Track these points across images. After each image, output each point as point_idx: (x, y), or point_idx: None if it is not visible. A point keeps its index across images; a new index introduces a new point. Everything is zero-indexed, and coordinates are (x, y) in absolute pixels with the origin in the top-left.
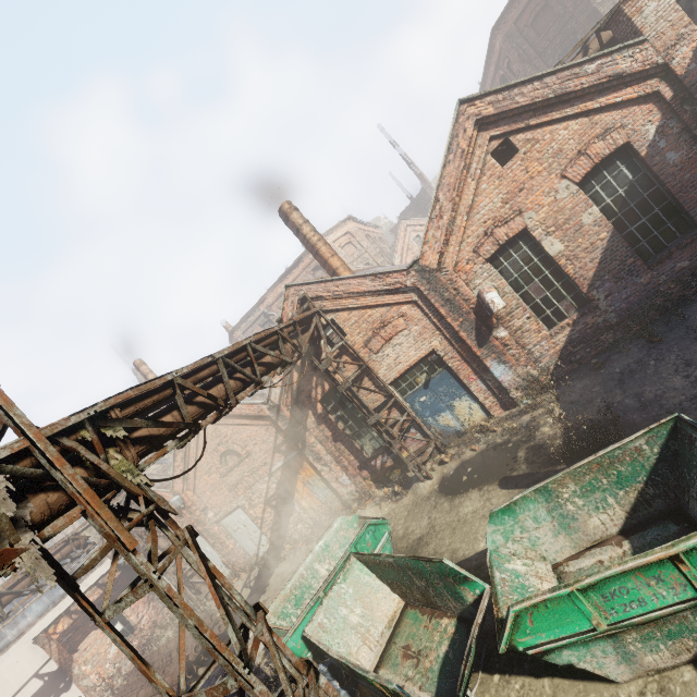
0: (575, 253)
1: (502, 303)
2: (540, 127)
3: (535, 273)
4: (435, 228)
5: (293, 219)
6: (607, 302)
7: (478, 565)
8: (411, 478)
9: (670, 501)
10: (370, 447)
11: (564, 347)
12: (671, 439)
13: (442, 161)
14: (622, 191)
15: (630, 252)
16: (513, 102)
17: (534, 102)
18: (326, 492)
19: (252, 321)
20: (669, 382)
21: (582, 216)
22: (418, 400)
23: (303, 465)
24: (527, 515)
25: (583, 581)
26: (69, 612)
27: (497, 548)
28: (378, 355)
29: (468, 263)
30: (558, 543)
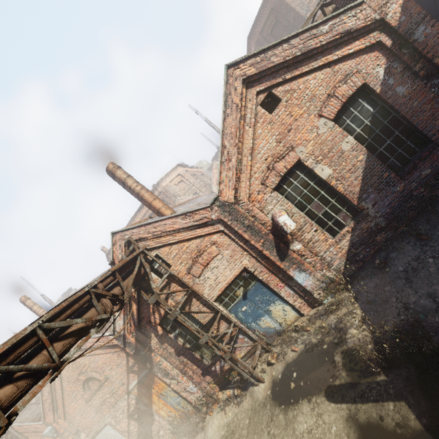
0: (342, 174)
1: (293, 224)
2: (295, 80)
3: (313, 194)
4: (226, 169)
5: (118, 175)
6: (374, 209)
7: None
8: (246, 380)
9: None
10: (208, 354)
11: (349, 250)
12: None
13: (222, 115)
14: (367, 121)
15: (384, 167)
16: (269, 62)
17: (286, 60)
18: (178, 400)
19: None
20: None
21: (341, 144)
22: (240, 310)
23: (154, 380)
24: None
25: None
26: None
27: None
28: (200, 279)
29: (259, 193)
30: None
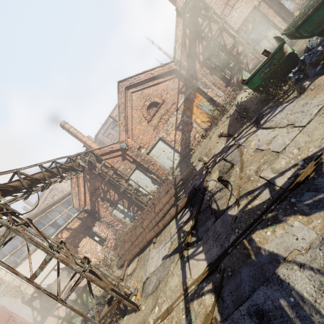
0: None
1: None
2: None
3: None
4: None
5: None
6: None
7: None
8: None
9: None
10: (229, 74)
11: None
12: None
13: None
14: None
15: None
16: None
17: None
18: (210, 108)
19: (106, 127)
20: None
21: None
22: (250, 38)
23: (196, 95)
24: None
25: None
26: (66, 228)
27: None
28: (228, 17)
29: None
30: None
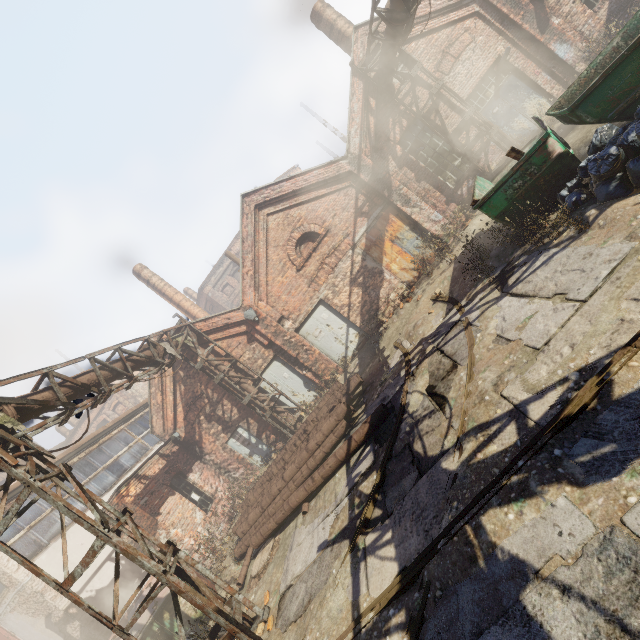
0: None
1: None
2: None
3: None
4: None
5: (327, 17)
6: None
7: None
8: None
9: None
10: (453, 179)
11: (607, 21)
12: None
13: None
14: None
15: None
16: None
17: None
18: (416, 243)
19: (221, 273)
20: None
21: None
22: (492, 112)
23: (389, 220)
24: None
25: None
26: (137, 476)
27: None
28: (450, 76)
29: None
30: None
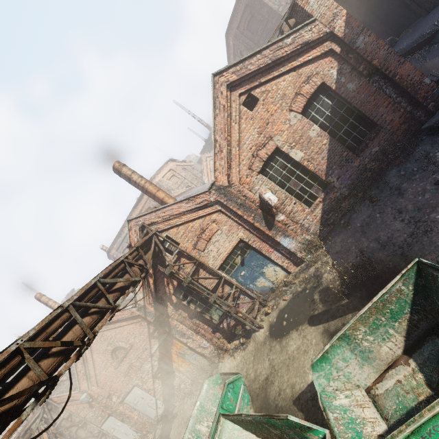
0: (311, 156)
1: (276, 198)
2: (268, 83)
3: (291, 174)
4: (219, 159)
5: (124, 172)
6: (339, 182)
7: (312, 396)
8: (249, 330)
9: (430, 321)
10: (216, 315)
11: (322, 217)
12: (418, 277)
13: (212, 115)
14: (328, 112)
15: (343, 148)
16: (247, 70)
17: (260, 68)
18: (194, 356)
19: (120, 241)
20: (393, 227)
21: (309, 132)
22: (240, 274)
23: (173, 342)
24: (338, 358)
25: (405, 431)
26: None
27: (323, 389)
28: (205, 252)
29: (247, 177)
30: (364, 373)
